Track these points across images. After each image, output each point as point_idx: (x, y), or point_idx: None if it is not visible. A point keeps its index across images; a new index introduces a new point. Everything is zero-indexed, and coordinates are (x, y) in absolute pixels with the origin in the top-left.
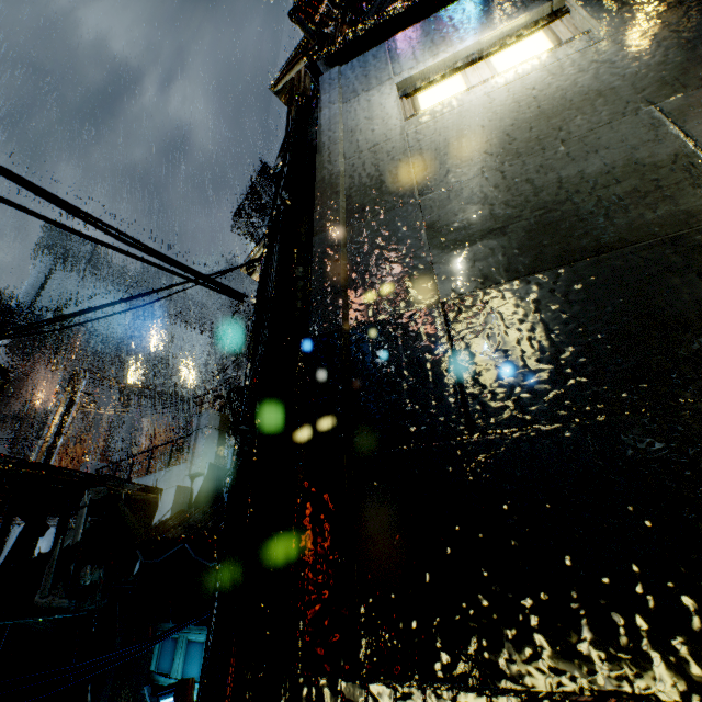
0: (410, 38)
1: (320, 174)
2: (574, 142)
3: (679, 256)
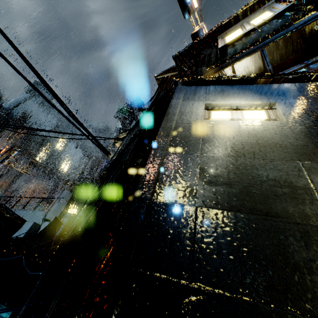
0: (215, 89)
1: (164, 125)
2: (267, 161)
3: (299, 232)
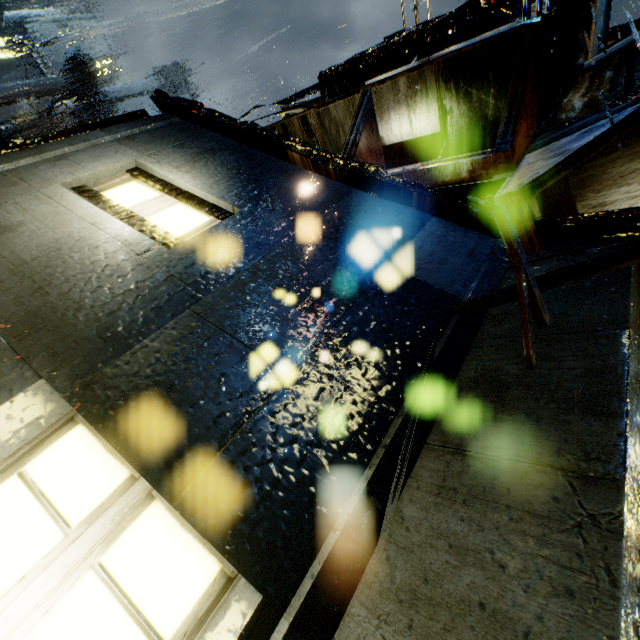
0: (210, 144)
1: None
2: None
3: None
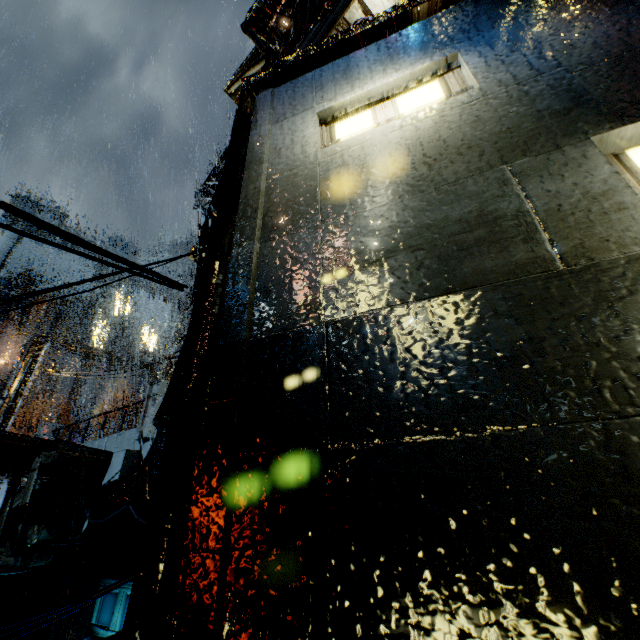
0: (334, 71)
1: (245, 191)
2: (444, 189)
3: (505, 301)
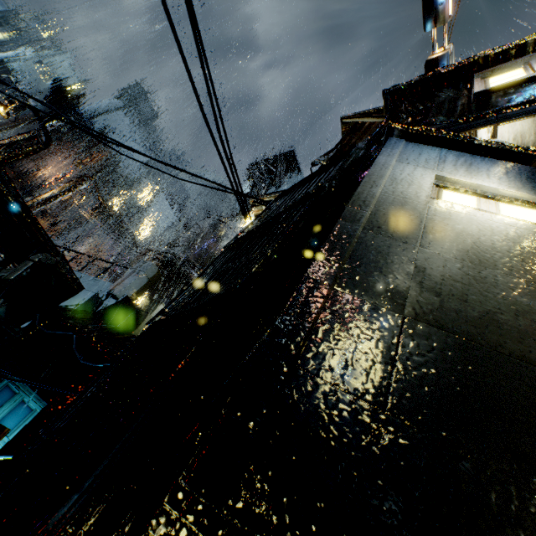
0: (457, 157)
1: (362, 189)
2: (534, 285)
3: None
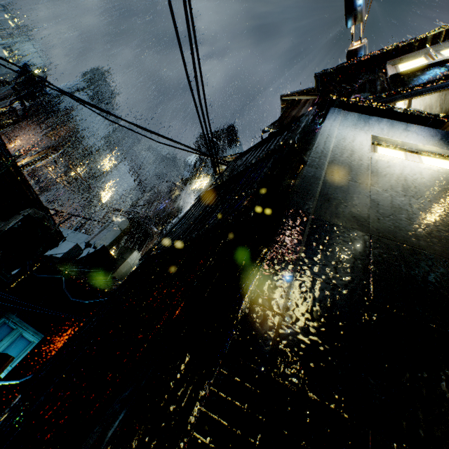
0: (384, 123)
1: (318, 144)
2: None
3: None
